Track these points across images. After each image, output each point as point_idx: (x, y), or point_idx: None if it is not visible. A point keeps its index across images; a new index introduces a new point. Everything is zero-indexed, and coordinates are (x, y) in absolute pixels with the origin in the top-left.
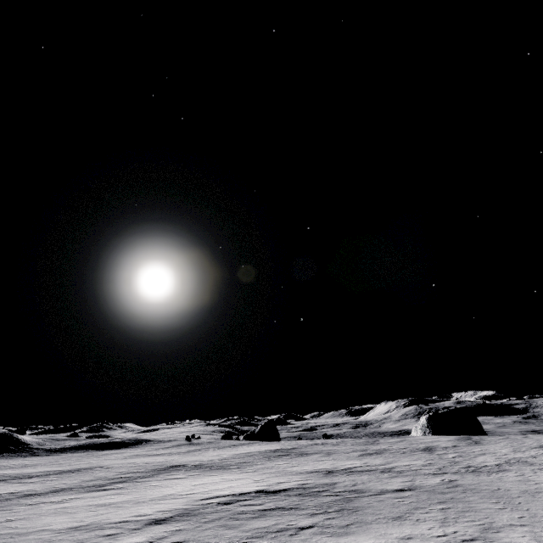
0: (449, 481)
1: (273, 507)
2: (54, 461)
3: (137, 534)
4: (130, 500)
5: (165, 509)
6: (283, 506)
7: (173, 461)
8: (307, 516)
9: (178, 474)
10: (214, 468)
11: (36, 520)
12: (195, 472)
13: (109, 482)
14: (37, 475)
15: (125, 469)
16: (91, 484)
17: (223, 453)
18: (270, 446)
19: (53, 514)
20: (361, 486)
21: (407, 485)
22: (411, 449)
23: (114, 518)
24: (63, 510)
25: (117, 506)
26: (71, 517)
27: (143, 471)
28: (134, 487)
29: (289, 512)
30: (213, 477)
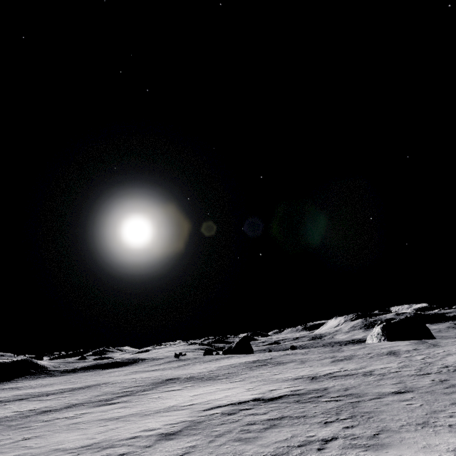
0: (440, 381)
1: (279, 416)
2: (68, 380)
3: (149, 453)
4: (136, 413)
5: (172, 422)
6: (289, 415)
7: (167, 375)
8: (321, 425)
9: (174, 386)
10: (205, 379)
11: (50, 438)
12: (189, 383)
13: (114, 396)
14: (53, 393)
15: (127, 384)
16: (99, 399)
17: (209, 366)
18: (247, 358)
19: (66, 431)
20: (355, 390)
21: (401, 387)
22: (375, 354)
23: (124, 434)
24: (75, 426)
25: (125, 420)
26: (83, 433)
27: (143, 385)
28: (138, 400)
29: (300, 421)
30: (206, 387)
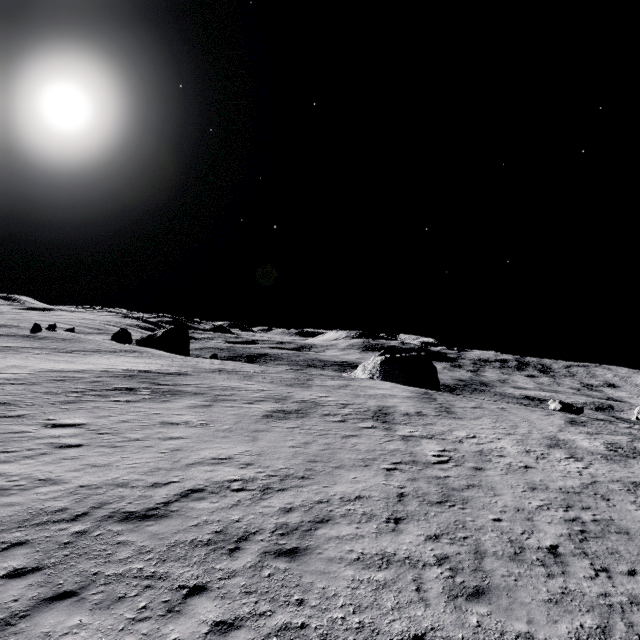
0: None
1: None
2: None
3: None
4: None
5: None
6: None
7: None
8: None
9: None
10: None
11: None
12: None
13: None
14: None
15: None
16: None
17: (30, 365)
18: (145, 363)
19: None
20: None
21: None
22: (356, 409)
23: None
24: None
25: None
26: None
27: None
28: None
29: None
30: None
